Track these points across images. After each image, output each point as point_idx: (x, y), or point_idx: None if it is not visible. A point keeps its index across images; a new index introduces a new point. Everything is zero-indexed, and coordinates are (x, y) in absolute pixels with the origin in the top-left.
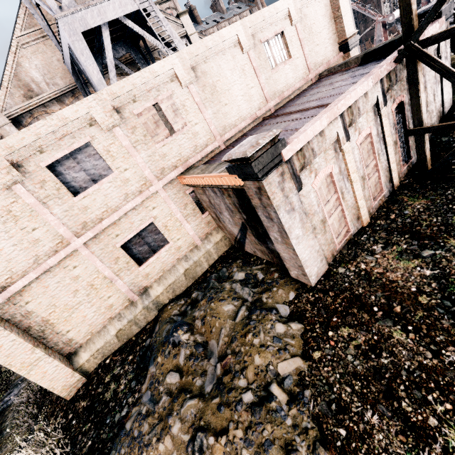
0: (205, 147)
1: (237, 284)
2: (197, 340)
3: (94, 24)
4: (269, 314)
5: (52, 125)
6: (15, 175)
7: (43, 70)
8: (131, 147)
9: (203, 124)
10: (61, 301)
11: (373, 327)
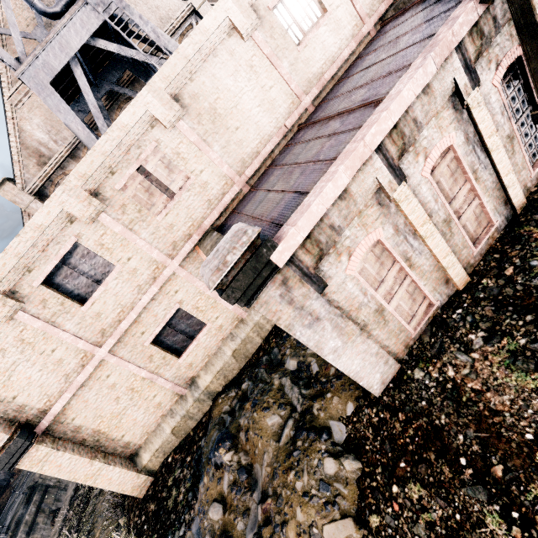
0: (222, 197)
1: (286, 380)
2: (241, 462)
3: (61, 65)
4: (317, 441)
5: (28, 239)
6: (12, 305)
7: (45, 128)
8: (126, 231)
9: (212, 168)
10: (106, 411)
11: (456, 496)
